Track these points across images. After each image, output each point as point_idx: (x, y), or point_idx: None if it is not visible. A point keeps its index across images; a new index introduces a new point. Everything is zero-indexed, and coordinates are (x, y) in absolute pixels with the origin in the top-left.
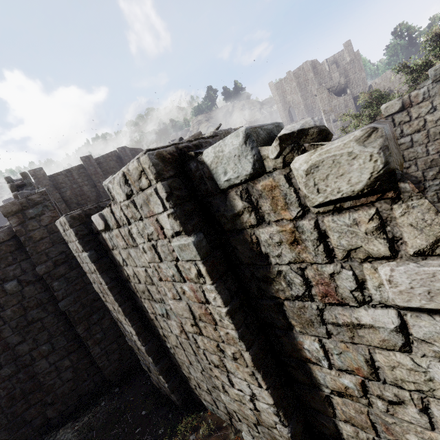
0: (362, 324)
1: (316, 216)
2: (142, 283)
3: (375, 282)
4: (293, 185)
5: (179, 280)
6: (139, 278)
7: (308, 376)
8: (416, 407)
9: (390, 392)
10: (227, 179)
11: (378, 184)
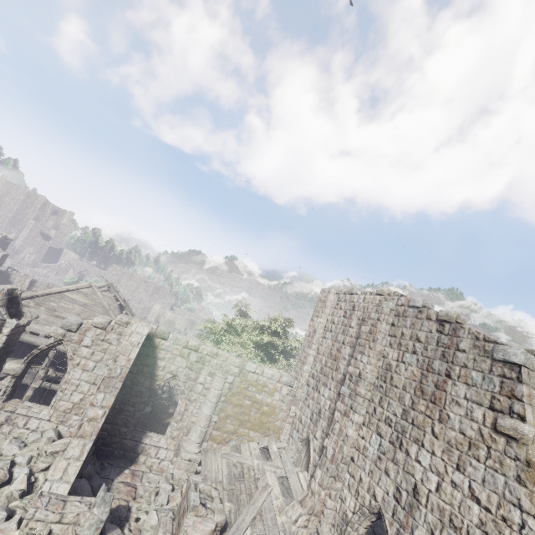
0: None
1: None
2: None
3: None
4: None
5: None
6: None
7: None
8: None
9: None
10: None
11: None
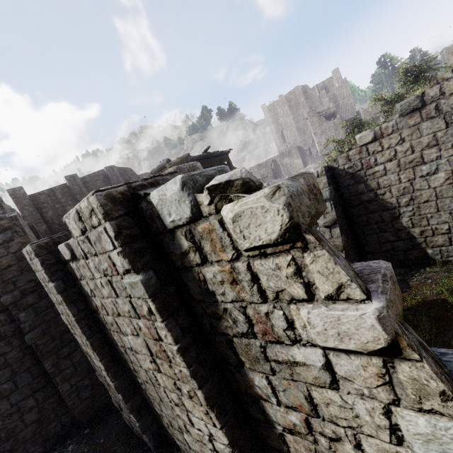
0: (297, 361)
1: (247, 259)
2: (110, 315)
3: (301, 322)
4: (225, 230)
5: (134, 316)
6: (107, 309)
7: (262, 413)
8: (351, 443)
9: (329, 429)
10: (172, 220)
11: (287, 235)
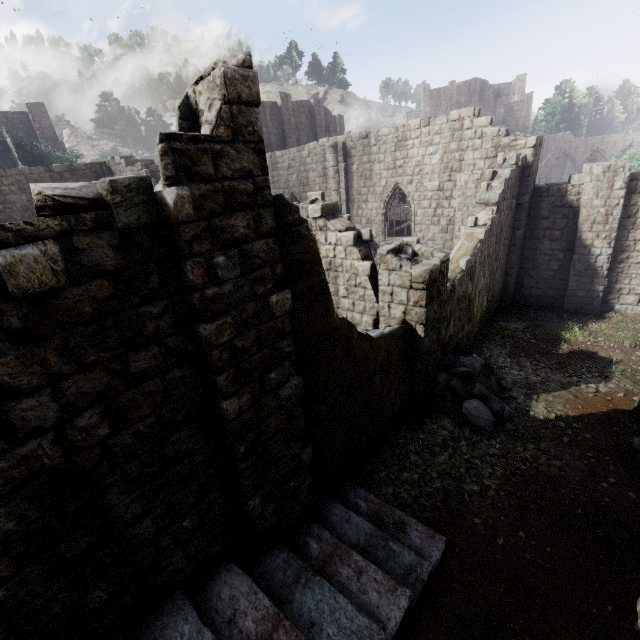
0: None
1: None
2: None
3: None
4: None
5: None
6: None
7: None
8: None
9: None
10: None
11: None
